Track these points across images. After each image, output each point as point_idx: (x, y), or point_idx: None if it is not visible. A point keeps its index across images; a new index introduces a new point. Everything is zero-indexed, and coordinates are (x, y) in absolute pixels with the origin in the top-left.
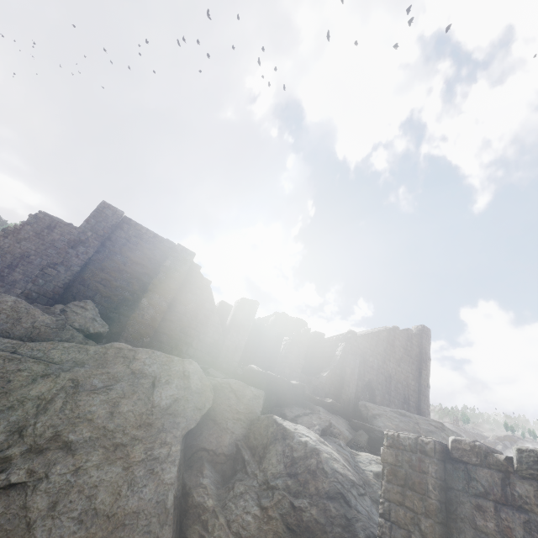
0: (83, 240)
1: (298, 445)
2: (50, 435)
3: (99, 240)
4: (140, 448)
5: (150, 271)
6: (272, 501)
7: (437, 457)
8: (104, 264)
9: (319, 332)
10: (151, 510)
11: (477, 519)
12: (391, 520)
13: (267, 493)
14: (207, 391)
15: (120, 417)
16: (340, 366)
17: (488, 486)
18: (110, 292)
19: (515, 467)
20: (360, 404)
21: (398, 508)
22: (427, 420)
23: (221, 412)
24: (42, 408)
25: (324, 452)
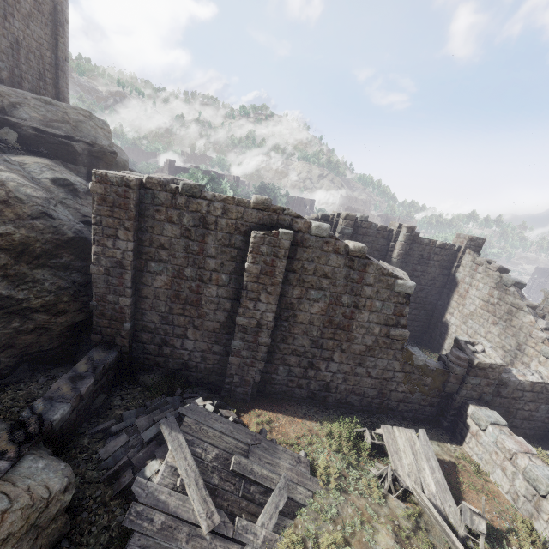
0: None
1: None
2: None
3: None
4: None
5: None
6: None
7: (137, 189)
8: None
9: None
10: None
11: (156, 216)
12: (103, 226)
13: None
14: None
15: None
16: None
17: (165, 201)
18: None
19: (180, 192)
20: None
21: (108, 219)
22: (76, 109)
23: None
24: None
25: (9, 182)
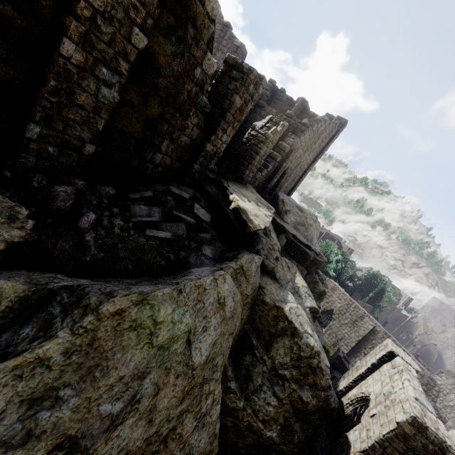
0: None
1: (306, 348)
2: None
3: None
4: (190, 419)
5: None
6: (285, 392)
7: None
8: None
9: (266, 92)
10: (206, 446)
11: None
12: (386, 452)
13: (277, 381)
14: (237, 308)
15: (161, 414)
16: (280, 159)
17: None
18: None
19: None
20: (280, 199)
21: (396, 452)
22: (311, 215)
23: None
24: None
25: (321, 351)
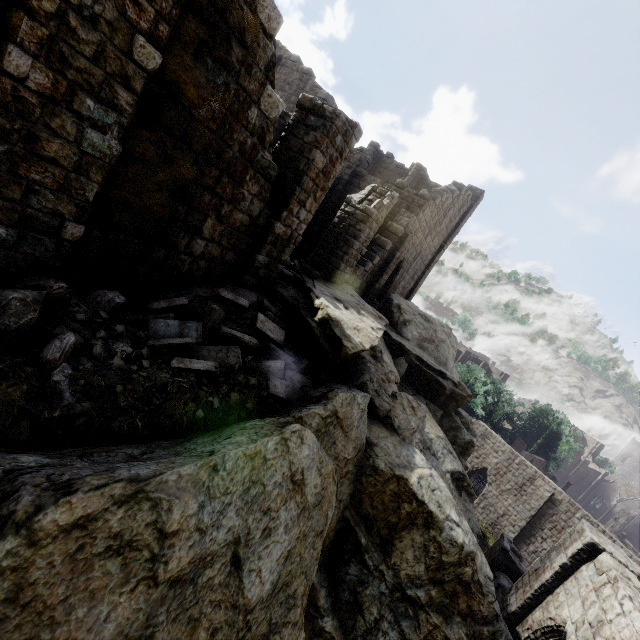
0: None
1: (451, 547)
2: None
3: None
4: None
5: None
6: (420, 632)
7: None
8: None
9: (365, 156)
10: None
11: None
12: None
13: (406, 609)
14: (329, 486)
15: None
16: (391, 247)
17: None
18: None
19: None
20: (394, 304)
21: None
22: (443, 327)
23: None
24: None
25: (477, 552)
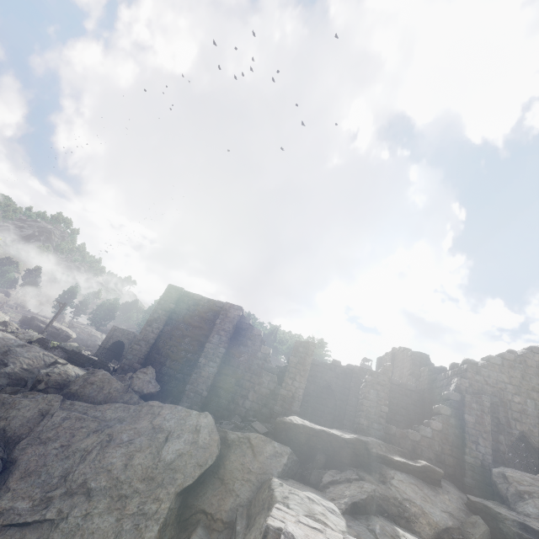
0: (156, 318)
1: None
2: (81, 482)
3: (167, 316)
4: (136, 501)
5: (205, 332)
6: None
7: None
8: (172, 333)
9: (434, 366)
10: None
11: None
12: None
13: None
14: (213, 446)
15: (131, 469)
16: (454, 412)
17: None
18: (176, 357)
19: None
20: (494, 473)
21: None
22: None
23: (231, 470)
24: (83, 458)
25: None
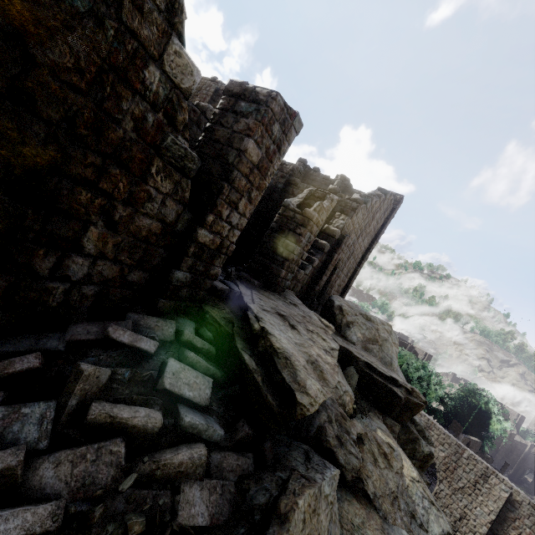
0: None
1: None
2: None
3: None
4: None
5: None
6: None
7: None
8: None
9: (297, 167)
10: None
11: None
12: None
13: None
14: None
15: None
16: (329, 249)
17: None
18: None
19: None
20: (336, 306)
21: None
22: (383, 325)
23: None
24: None
25: None
